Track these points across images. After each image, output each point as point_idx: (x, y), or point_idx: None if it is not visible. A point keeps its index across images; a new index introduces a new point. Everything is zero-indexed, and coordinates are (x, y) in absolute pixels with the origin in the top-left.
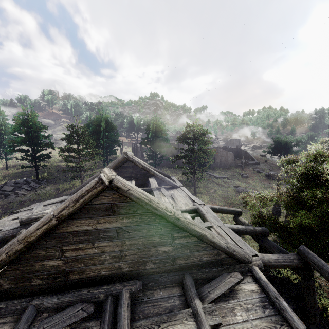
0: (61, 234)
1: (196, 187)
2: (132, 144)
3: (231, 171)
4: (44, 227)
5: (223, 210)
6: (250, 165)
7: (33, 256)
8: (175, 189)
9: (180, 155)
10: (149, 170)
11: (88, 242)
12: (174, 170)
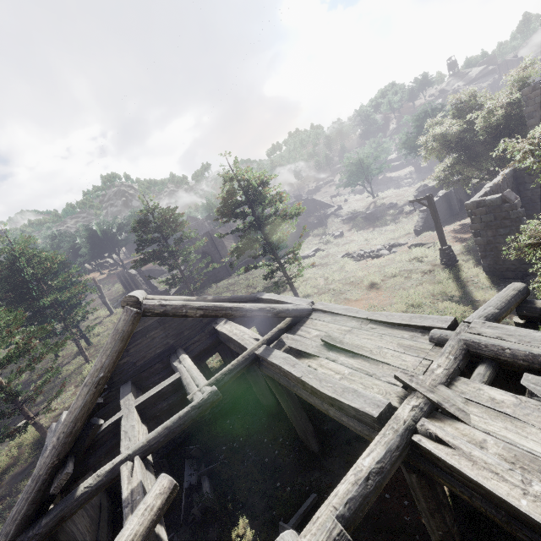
0: None
1: (290, 290)
2: (117, 276)
3: (314, 238)
4: None
5: (507, 307)
6: (331, 216)
7: None
8: (309, 322)
9: (242, 245)
10: (227, 311)
11: None
12: (228, 283)
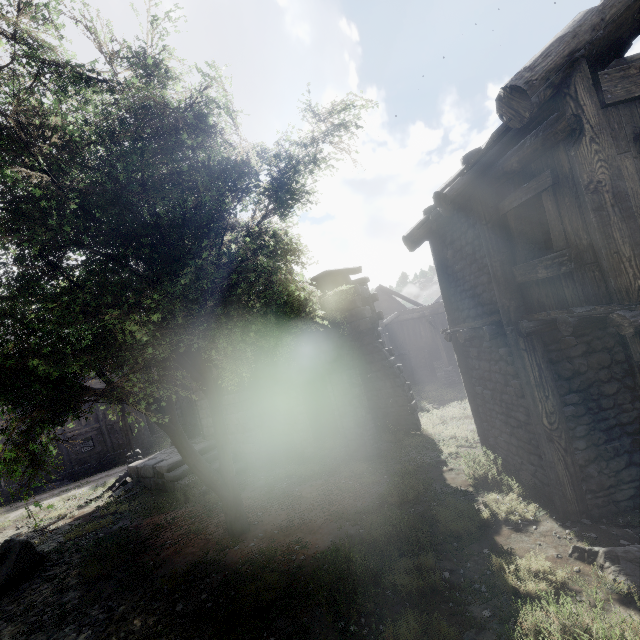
0: None
1: None
2: None
3: None
4: None
5: None
6: None
7: None
8: None
9: None
10: None
11: None
12: None
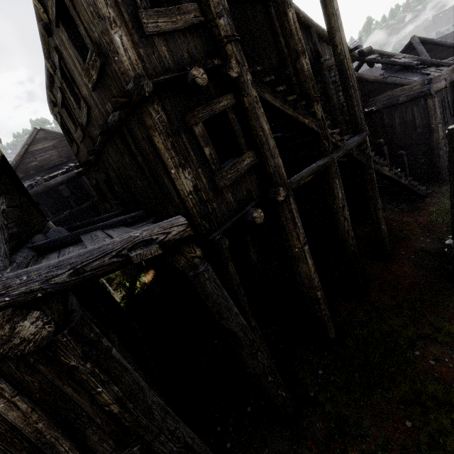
0: (32, 151)
1: None
2: None
3: None
4: (24, 149)
5: None
6: None
7: (25, 162)
8: None
9: None
10: None
11: (44, 153)
12: None
